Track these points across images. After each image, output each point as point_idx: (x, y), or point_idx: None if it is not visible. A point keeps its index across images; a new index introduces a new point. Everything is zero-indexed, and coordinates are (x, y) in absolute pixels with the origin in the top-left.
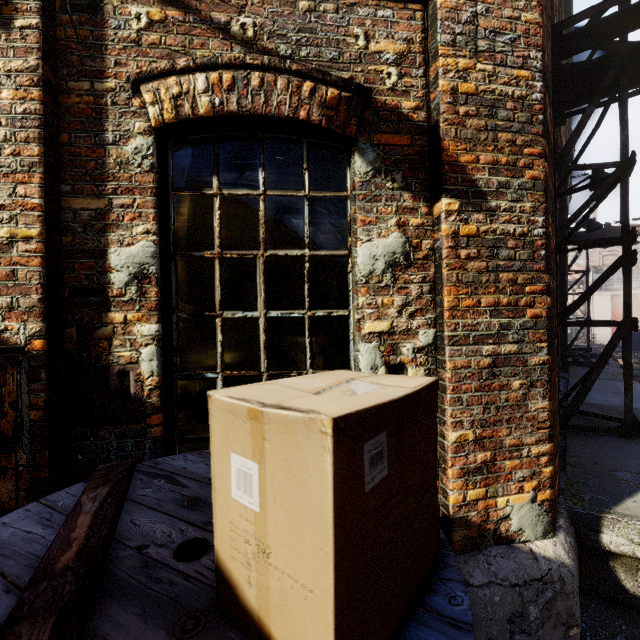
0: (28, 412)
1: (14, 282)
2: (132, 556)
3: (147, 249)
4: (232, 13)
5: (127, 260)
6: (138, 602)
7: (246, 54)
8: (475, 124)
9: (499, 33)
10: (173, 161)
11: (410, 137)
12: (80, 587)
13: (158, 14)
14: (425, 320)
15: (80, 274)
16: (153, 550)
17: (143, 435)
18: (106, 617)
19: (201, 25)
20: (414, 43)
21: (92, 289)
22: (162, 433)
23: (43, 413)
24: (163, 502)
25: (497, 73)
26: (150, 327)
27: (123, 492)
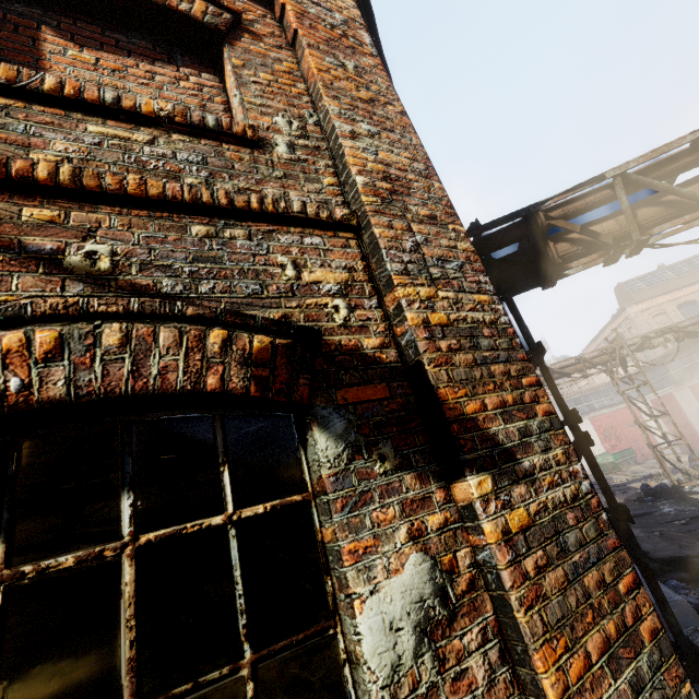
0: None
1: None
2: None
3: None
4: (69, 237)
5: None
6: None
7: (95, 294)
8: (463, 359)
9: (445, 260)
10: None
11: (386, 385)
12: None
13: None
14: None
15: None
16: None
17: None
18: None
19: None
20: (357, 271)
21: None
22: None
23: None
24: None
25: (460, 299)
26: None
27: None
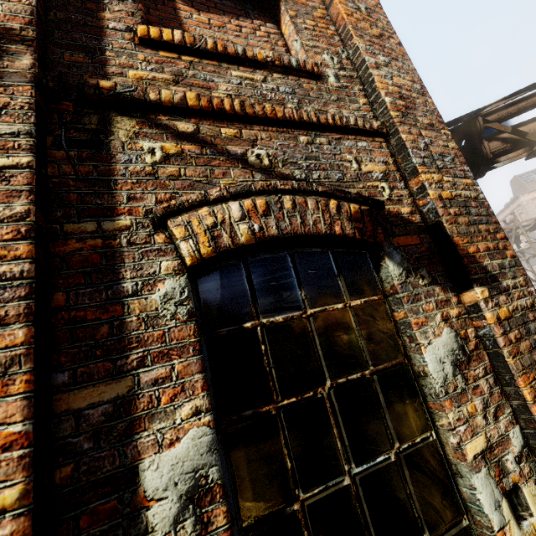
0: None
1: None
2: None
3: (200, 440)
4: (246, 146)
5: (172, 472)
6: None
7: (267, 180)
8: (463, 221)
9: (443, 156)
10: (202, 297)
11: (417, 236)
12: None
13: (173, 148)
14: (507, 418)
15: None
16: None
17: None
18: None
19: (219, 156)
20: (389, 164)
21: None
22: None
23: None
24: None
25: (456, 182)
26: None
27: None
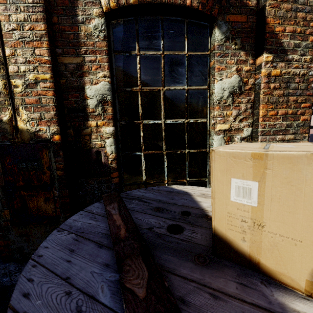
0: (56, 171)
1: (40, 105)
2: (148, 232)
3: (105, 86)
4: None
5: (95, 92)
6: (168, 251)
7: None
8: (285, 7)
9: None
10: (113, 34)
11: (246, 16)
12: (141, 245)
13: None
14: (247, 123)
15: (71, 100)
16: (156, 229)
17: (109, 182)
18: (157, 257)
19: None
20: None
21: (78, 109)
22: (118, 181)
23: (63, 172)
24: (144, 210)
25: None
26: (109, 128)
27: (125, 205)
